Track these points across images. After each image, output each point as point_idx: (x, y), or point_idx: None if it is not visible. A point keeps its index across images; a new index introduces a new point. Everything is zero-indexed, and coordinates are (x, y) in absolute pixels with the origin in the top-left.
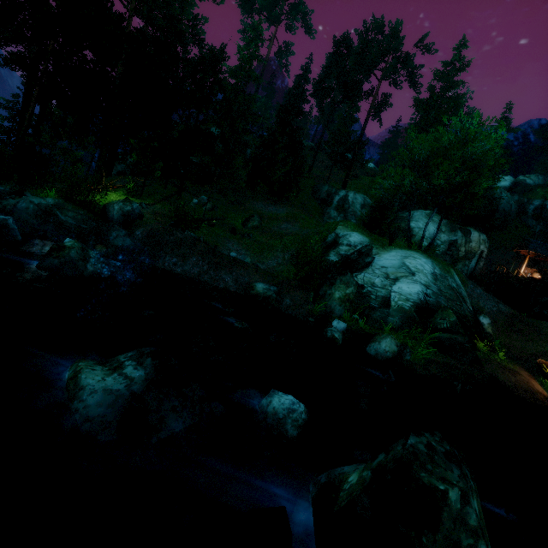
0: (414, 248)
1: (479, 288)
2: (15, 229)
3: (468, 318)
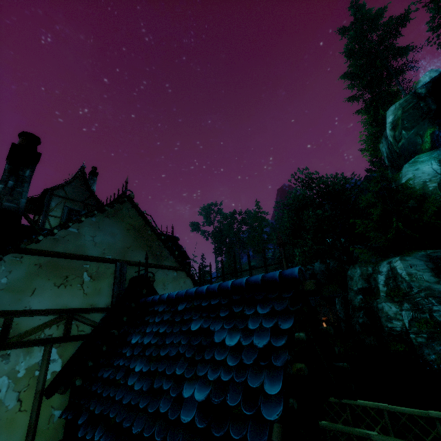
0: None
1: None
2: None
3: None
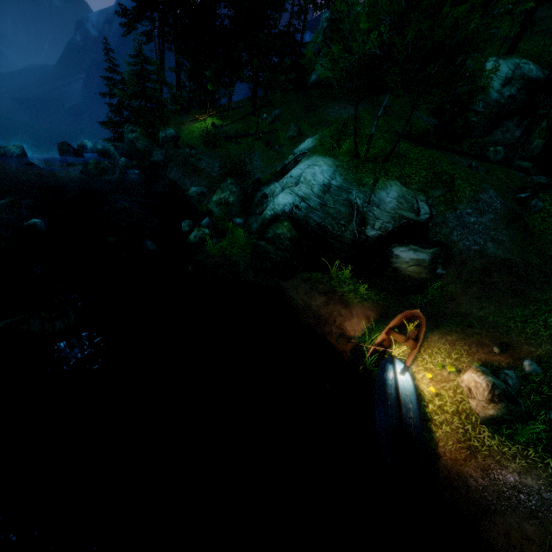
0: (340, 154)
1: (487, 215)
2: (115, 153)
3: (343, 240)
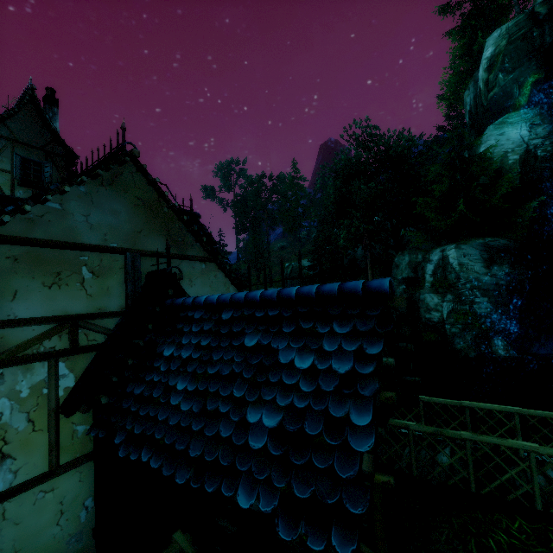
0: None
1: None
2: None
3: None
